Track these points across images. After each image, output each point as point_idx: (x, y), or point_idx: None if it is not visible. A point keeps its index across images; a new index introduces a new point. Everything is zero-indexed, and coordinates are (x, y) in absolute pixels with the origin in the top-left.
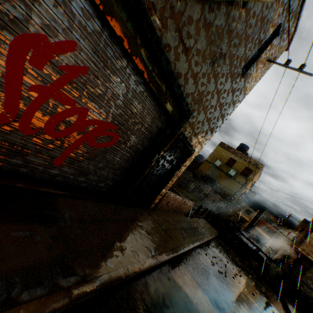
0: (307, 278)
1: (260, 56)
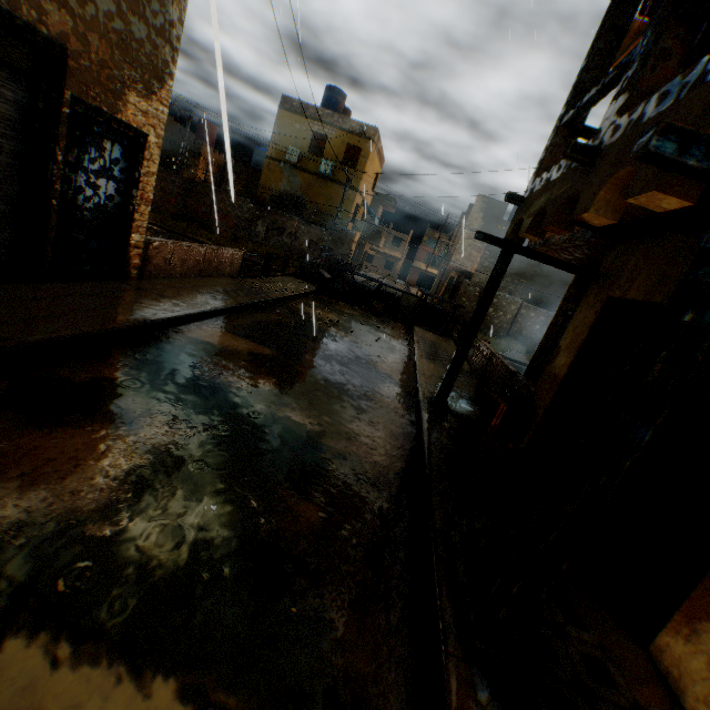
0: (463, 296)
1: None
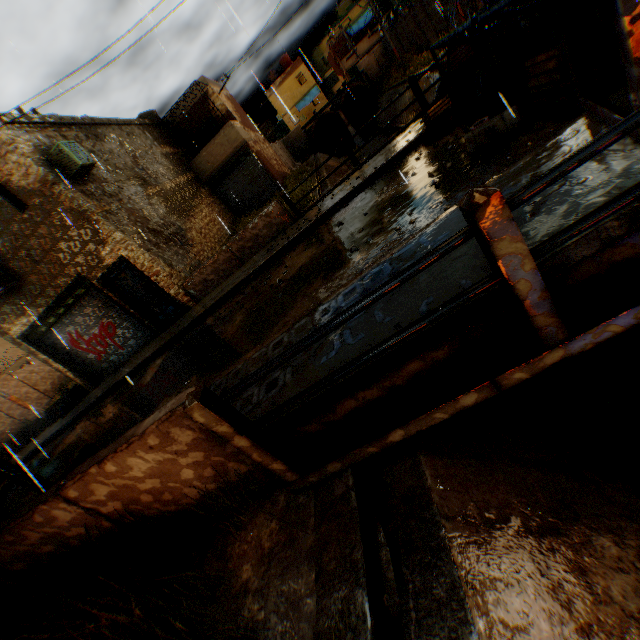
0: None
1: (0, 178)
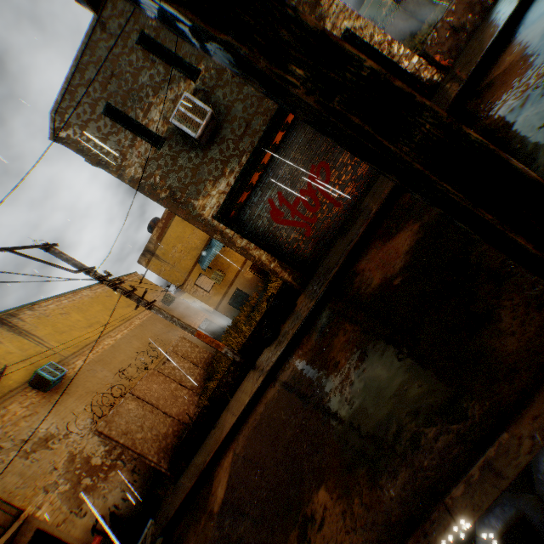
0: None
1: None
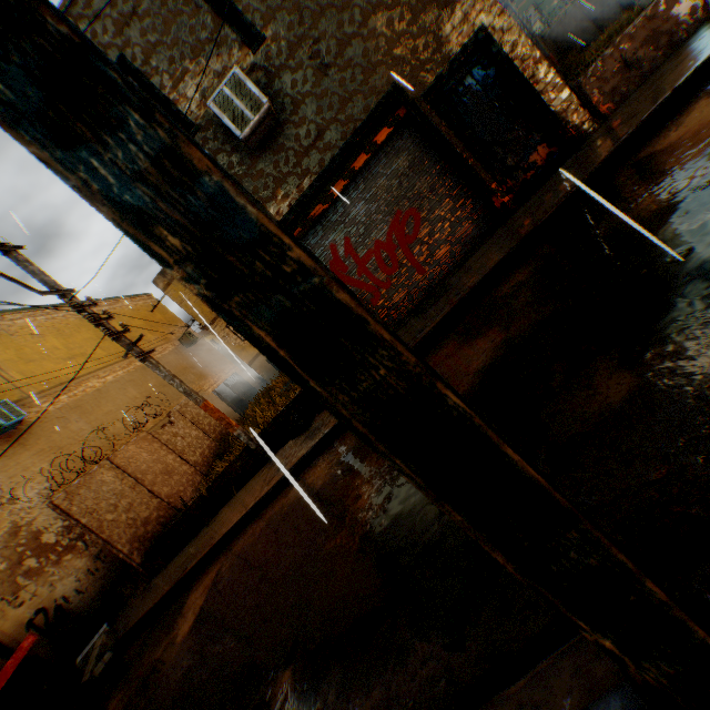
0: None
1: None
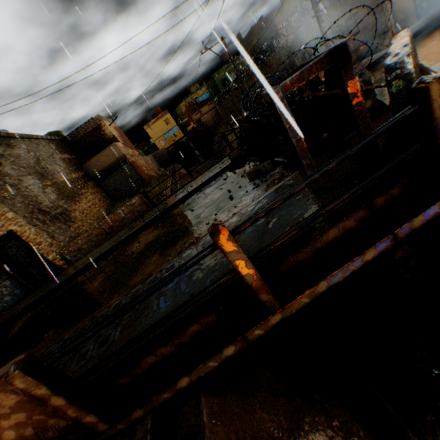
0: None
1: None
